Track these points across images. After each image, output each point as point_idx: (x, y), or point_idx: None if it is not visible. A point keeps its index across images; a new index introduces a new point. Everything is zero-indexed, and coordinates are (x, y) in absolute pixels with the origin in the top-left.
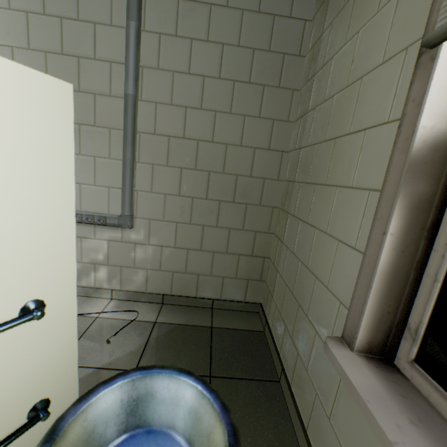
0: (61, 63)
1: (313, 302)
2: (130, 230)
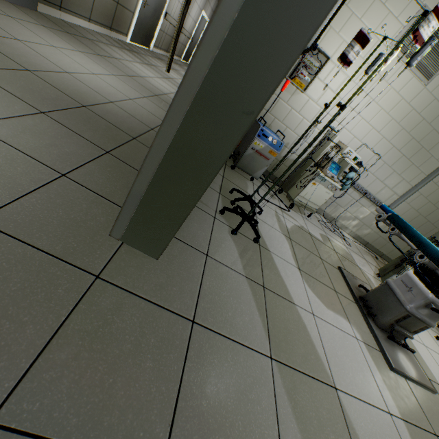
0: (434, 136)
1: None
2: None
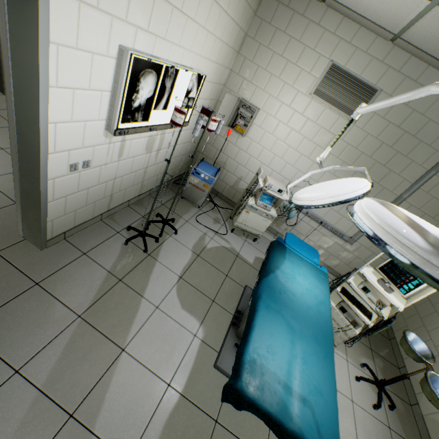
0: (379, 168)
1: (434, 330)
2: (348, 244)
